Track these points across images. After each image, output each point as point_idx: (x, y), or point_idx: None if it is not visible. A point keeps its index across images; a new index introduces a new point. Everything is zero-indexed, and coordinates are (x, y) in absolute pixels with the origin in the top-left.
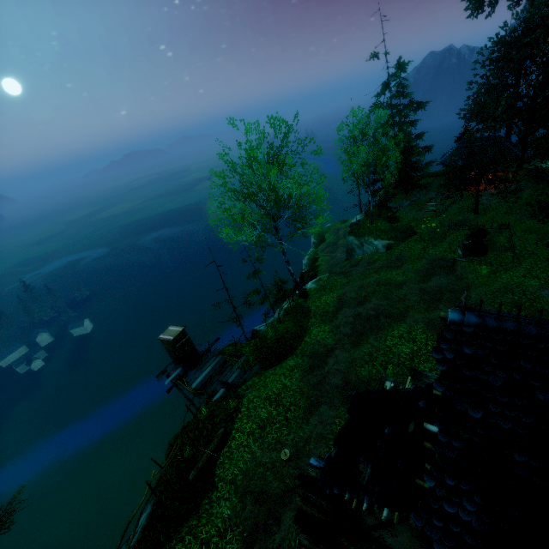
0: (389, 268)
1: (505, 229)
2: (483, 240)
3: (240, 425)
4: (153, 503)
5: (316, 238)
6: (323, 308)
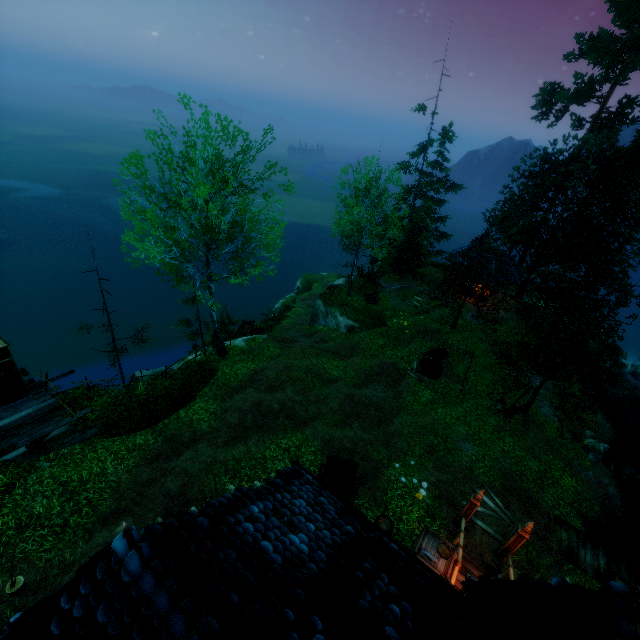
0: (335, 354)
1: (469, 357)
2: (443, 361)
3: None
4: None
5: (303, 284)
6: (228, 379)
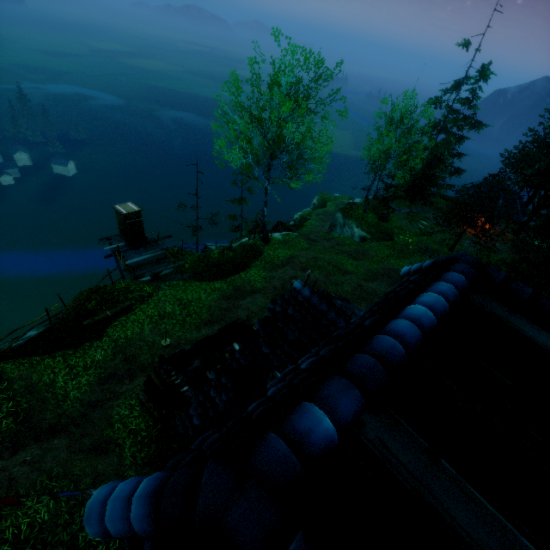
0: (349, 255)
1: None
2: None
3: (146, 307)
4: (46, 327)
5: (319, 201)
6: (272, 258)
